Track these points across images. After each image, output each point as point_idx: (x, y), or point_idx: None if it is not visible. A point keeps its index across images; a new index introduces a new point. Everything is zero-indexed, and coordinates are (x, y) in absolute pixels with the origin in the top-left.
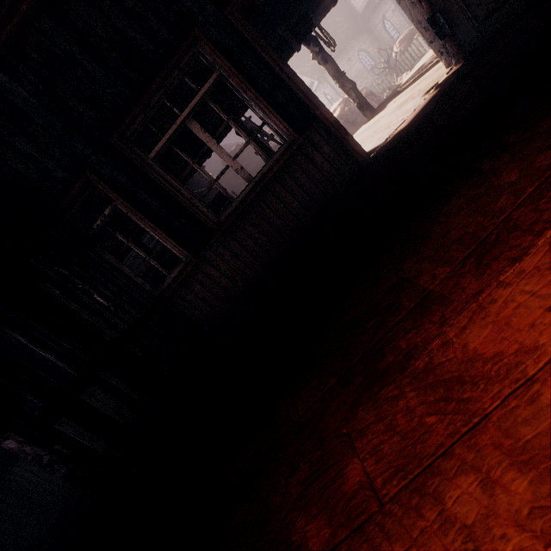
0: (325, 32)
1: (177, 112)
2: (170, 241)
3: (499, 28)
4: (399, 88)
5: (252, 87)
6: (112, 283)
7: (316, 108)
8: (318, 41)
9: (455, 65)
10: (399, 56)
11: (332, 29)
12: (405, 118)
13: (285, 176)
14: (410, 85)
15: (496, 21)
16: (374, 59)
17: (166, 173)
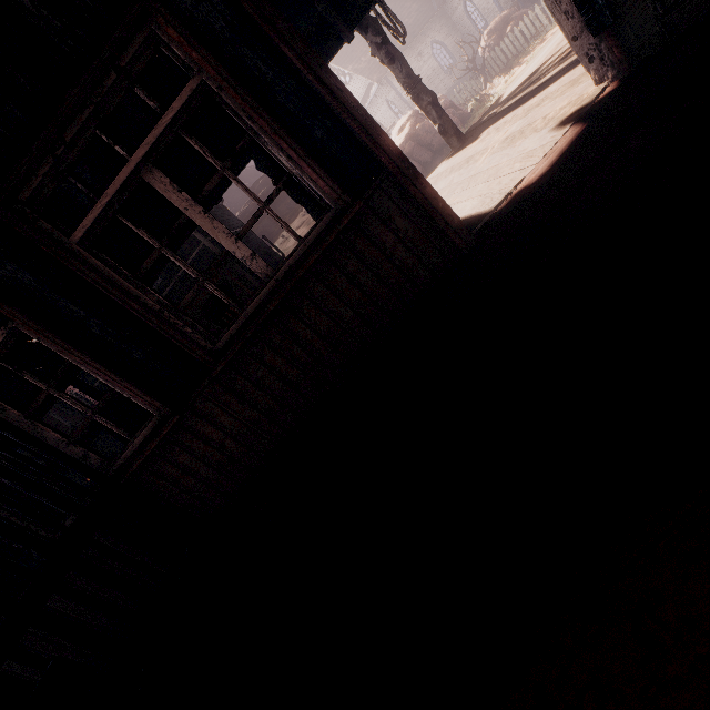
0: (389, 12)
1: (123, 153)
2: (126, 386)
3: (703, 20)
4: (500, 105)
5: (264, 110)
6: (9, 479)
7: (382, 150)
8: (381, 27)
9: (613, 80)
10: (488, 53)
11: (396, 10)
12: (527, 167)
13: (330, 268)
14: (521, 104)
15: (699, 5)
16: (452, 56)
17: (110, 266)
